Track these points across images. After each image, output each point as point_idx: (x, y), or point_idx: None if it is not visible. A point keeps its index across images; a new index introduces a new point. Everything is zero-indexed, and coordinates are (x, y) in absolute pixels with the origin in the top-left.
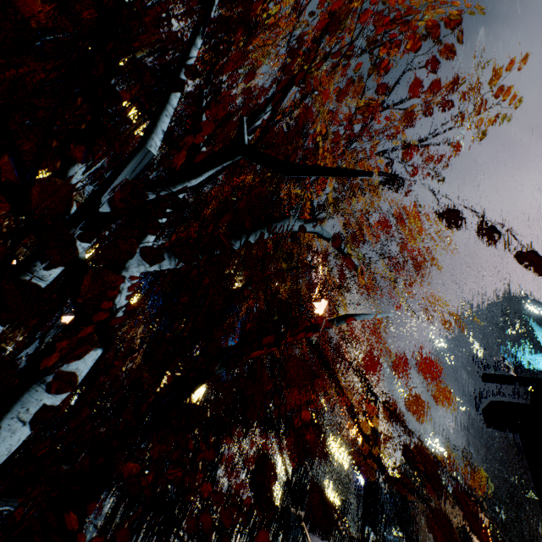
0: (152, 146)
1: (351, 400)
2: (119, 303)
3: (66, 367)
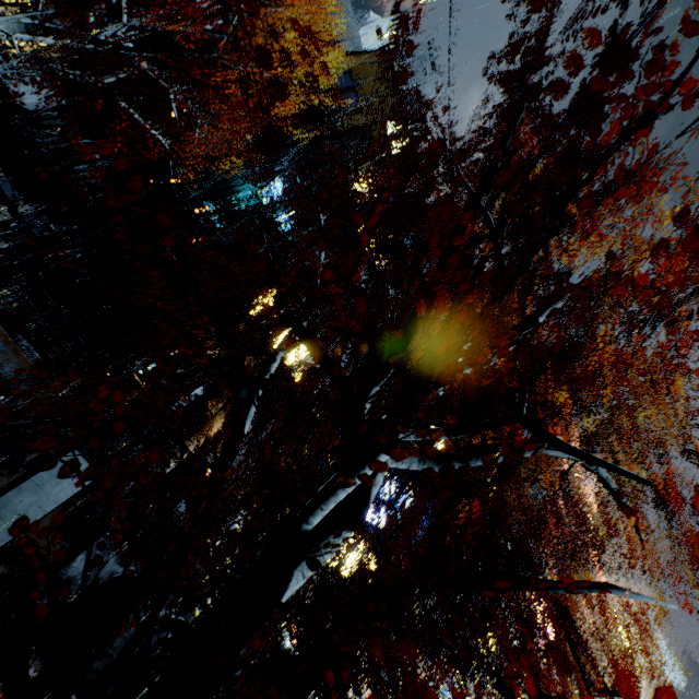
0: (440, 390)
1: (593, 696)
2: (374, 494)
3: (333, 541)
